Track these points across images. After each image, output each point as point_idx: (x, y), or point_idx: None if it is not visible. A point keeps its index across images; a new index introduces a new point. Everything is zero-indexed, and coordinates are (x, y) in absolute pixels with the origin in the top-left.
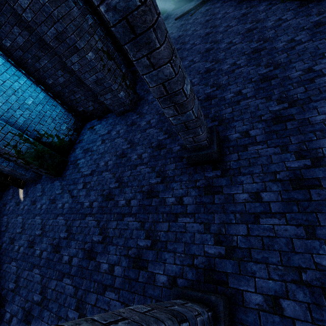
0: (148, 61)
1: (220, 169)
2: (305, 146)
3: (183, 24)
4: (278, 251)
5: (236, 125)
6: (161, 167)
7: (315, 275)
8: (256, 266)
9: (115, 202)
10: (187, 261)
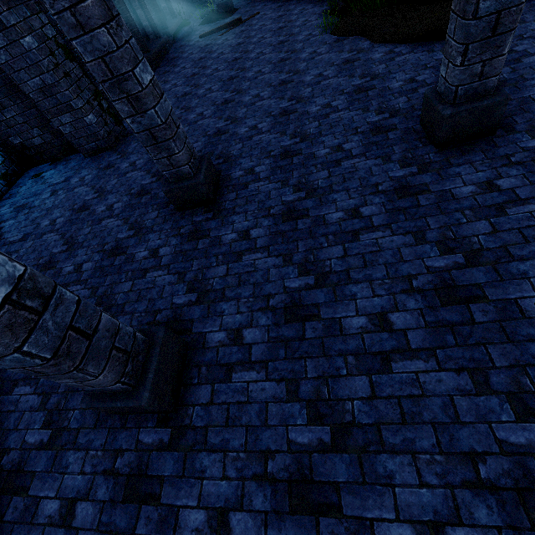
0: (74, 18)
1: (213, 211)
2: (305, 180)
3: (209, 44)
4: (253, 285)
5: (242, 162)
6: (138, 217)
7: (281, 299)
8: (227, 304)
9: (57, 270)
10: (148, 319)
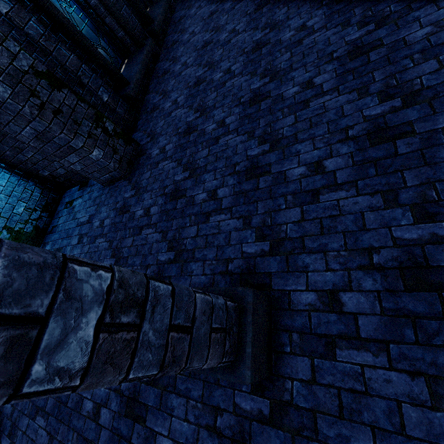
0: None
1: (269, 396)
2: None
3: None
4: None
5: (308, 263)
6: None
7: None
8: None
9: (78, 399)
10: None
